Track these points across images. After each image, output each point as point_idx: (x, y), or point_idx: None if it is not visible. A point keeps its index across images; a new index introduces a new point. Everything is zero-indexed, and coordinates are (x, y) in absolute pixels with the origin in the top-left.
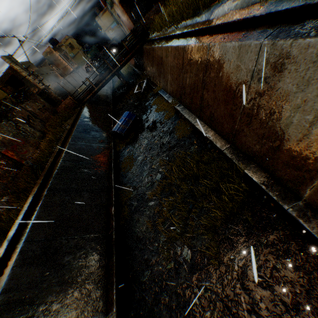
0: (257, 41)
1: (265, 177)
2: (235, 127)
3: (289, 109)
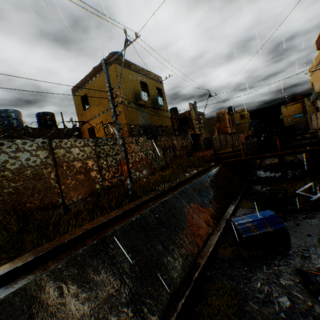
0: None
1: None
2: None
3: None
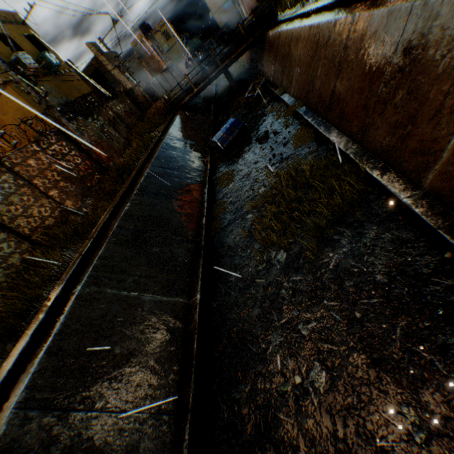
0: (408, 4)
1: (388, 173)
2: (366, 121)
3: (427, 83)
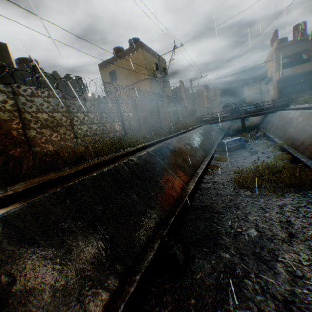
0: None
1: None
2: None
3: None
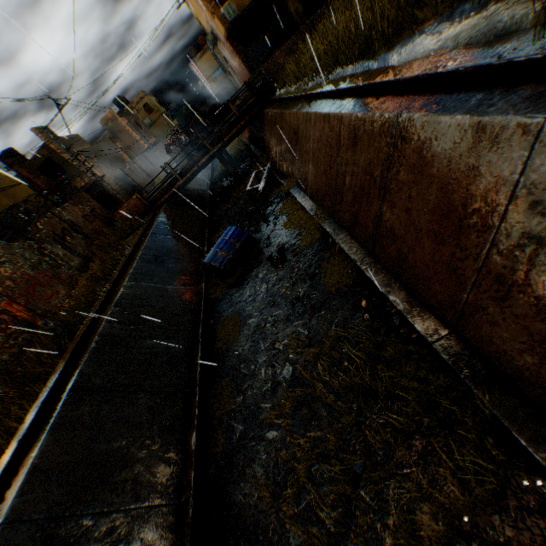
0: (526, 119)
1: None
2: (462, 297)
3: None
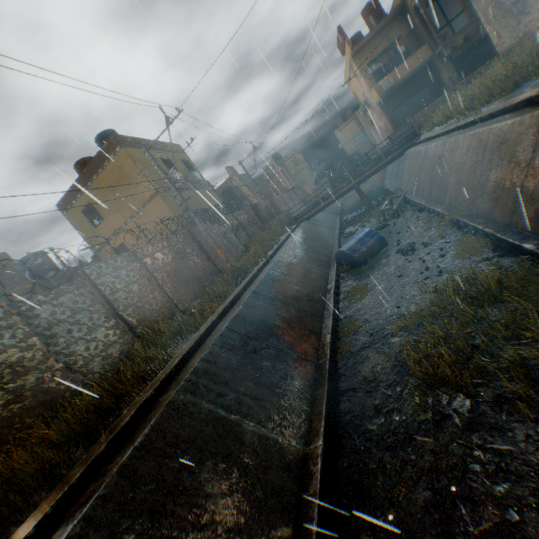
0: None
1: None
2: None
3: None
